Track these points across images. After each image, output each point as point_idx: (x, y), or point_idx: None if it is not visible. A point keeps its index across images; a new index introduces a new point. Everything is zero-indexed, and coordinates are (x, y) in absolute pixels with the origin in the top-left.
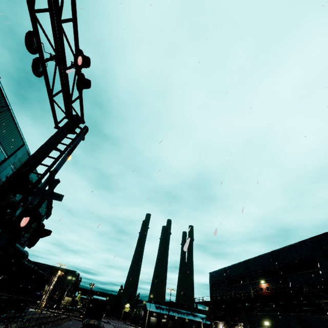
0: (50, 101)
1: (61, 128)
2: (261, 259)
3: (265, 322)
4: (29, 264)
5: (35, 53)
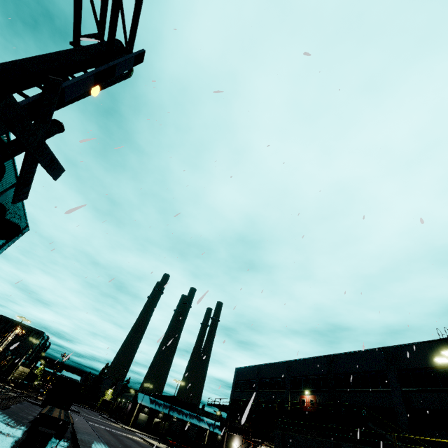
0: None
1: (85, 46)
2: (312, 362)
3: None
4: None
5: None
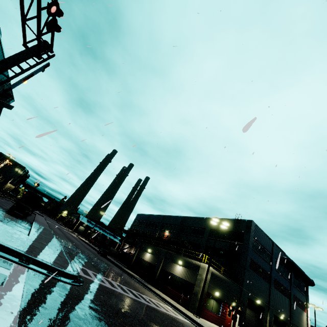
0: (22, 24)
1: (28, 50)
2: (175, 218)
3: (149, 250)
4: None
5: None
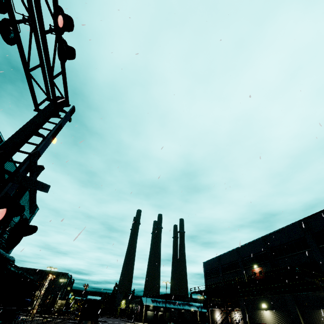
0: (26, 76)
1: (42, 110)
2: (253, 244)
3: (262, 305)
4: (16, 270)
5: (2, 11)
